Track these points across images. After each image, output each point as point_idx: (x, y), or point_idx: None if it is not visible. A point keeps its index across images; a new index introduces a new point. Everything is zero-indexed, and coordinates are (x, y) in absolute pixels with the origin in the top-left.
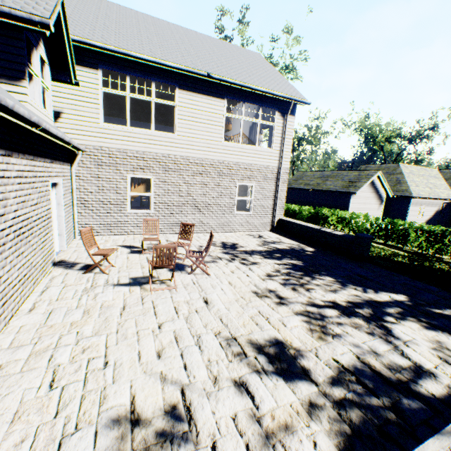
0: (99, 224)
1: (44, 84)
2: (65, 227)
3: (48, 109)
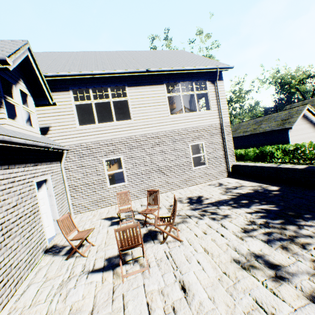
0: (88, 202)
1: (27, 109)
2: (59, 212)
3: (34, 126)
